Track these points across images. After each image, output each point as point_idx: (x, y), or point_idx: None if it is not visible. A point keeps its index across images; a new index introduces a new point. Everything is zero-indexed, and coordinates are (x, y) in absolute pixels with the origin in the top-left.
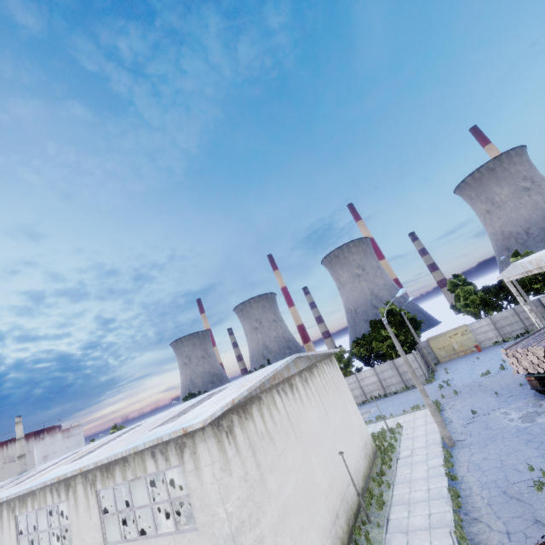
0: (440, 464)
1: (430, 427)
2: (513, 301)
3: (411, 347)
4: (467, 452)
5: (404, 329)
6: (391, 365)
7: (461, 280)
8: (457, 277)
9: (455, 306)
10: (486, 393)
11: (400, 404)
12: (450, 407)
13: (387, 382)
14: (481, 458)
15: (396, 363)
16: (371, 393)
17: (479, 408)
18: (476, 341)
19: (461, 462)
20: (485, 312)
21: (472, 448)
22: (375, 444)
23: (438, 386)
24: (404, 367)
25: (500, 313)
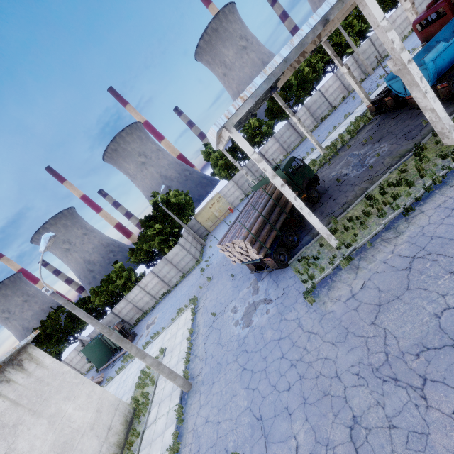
0: (171, 443)
1: (183, 348)
2: (245, 158)
3: (178, 234)
4: (196, 405)
5: (170, 219)
6: (165, 262)
7: (211, 148)
8: (207, 146)
9: (214, 172)
10: (228, 275)
11: (175, 303)
12: (202, 305)
13: (168, 278)
14: (204, 420)
15: (168, 258)
16: (159, 293)
17: (220, 302)
18: (229, 203)
19: (188, 434)
20: (233, 172)
21: (202, 393)
22: (134, 401)
23: (200, 271)
24: (175, 259)
25: (238, 173)
